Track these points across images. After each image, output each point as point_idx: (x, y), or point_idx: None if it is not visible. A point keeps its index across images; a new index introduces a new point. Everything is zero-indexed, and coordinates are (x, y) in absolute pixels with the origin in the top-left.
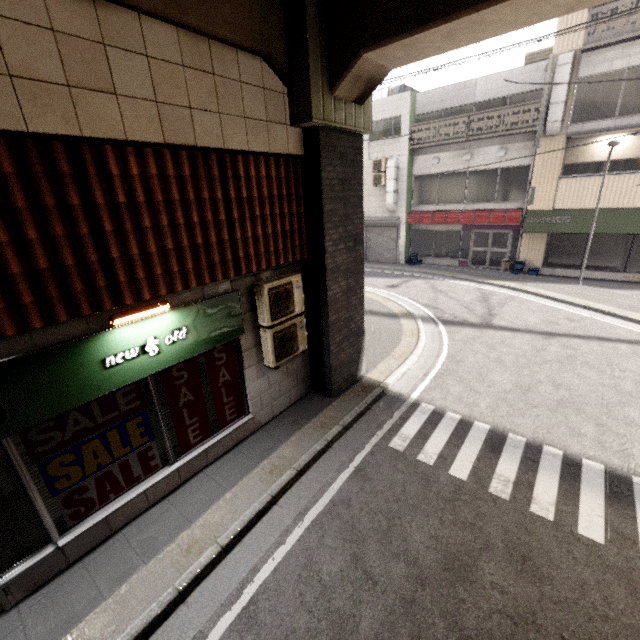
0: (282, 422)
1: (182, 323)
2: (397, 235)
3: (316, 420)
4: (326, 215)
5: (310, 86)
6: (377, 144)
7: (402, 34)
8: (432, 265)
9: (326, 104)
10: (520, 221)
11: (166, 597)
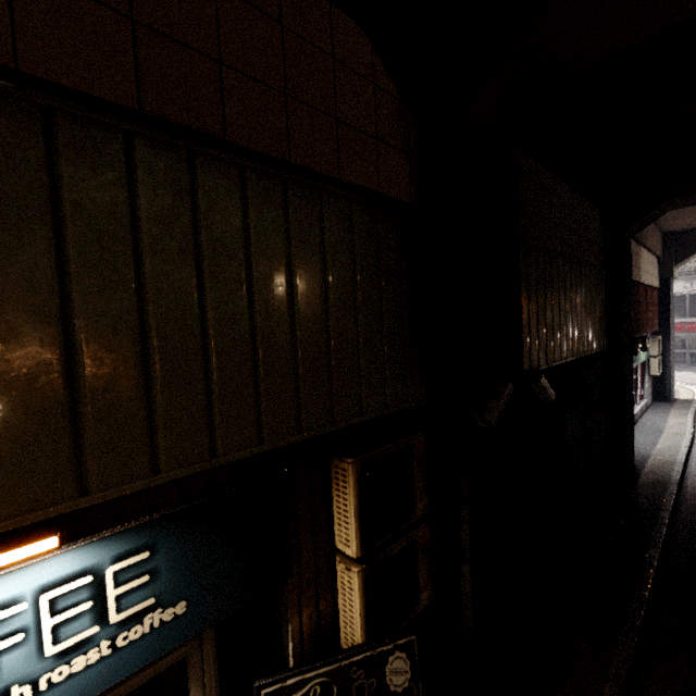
0: (656, 407)
1: None
2: None
3: (675, 407)
4: (670, 311)
5: (672, 265)
6: None
7: None
8: None
9: (673, 270)
10: None
11: (689, 428)
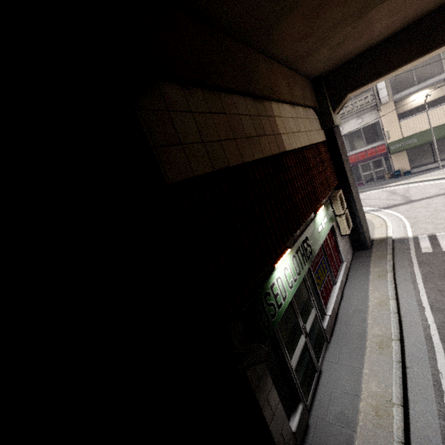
0: (357, 264)
1: (324, 214)
2: None
3: (373, 258)
4: (343, 161)
5: (330, 112)
6: None
7: (367, 83)
8: None
9: (333, 117)
10: (386, 150)
11: (393, 316)
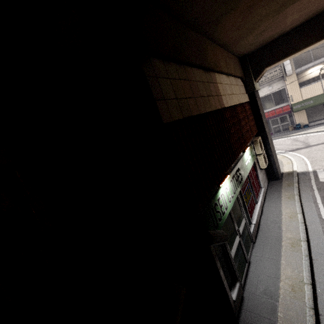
0: (271, 190)
1: (249, 153)
2: None
3: (283, 185)
4: (261, 115)
5: (253, 81)
6: None
7: (280, 60)
8: None
9: (255, 84)
10: (290, 109)
11: (301, 225)
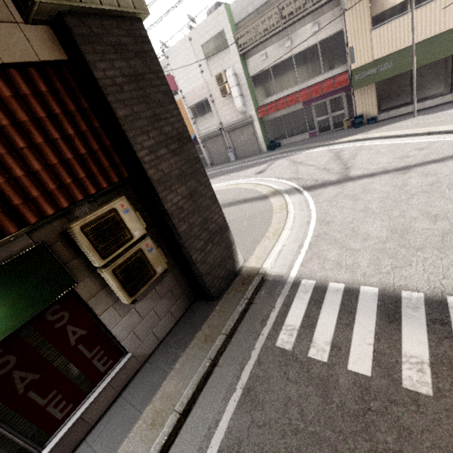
0: (168, 346)
1: None
2: (254, 130)
3: (200, 334)
4: (124, 122)
5: None
6: (213, 61)
7: None
8: (289, 144)
9: None
10: (348, 81)
11: None
